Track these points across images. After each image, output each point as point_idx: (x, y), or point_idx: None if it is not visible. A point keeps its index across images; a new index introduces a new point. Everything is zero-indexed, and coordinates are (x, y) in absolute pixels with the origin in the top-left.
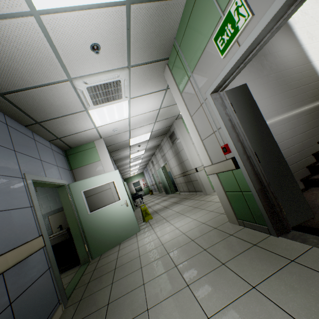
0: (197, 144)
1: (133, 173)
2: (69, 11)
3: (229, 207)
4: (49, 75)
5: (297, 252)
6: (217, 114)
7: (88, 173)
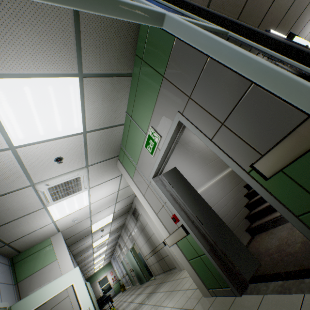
0: (153, 218)
1: (98, 266)
2: (40, 143)
3: (196, 277)
4: (13, 184)
5: (255, 306)
6: (160, 192)
7: (39, 281)
